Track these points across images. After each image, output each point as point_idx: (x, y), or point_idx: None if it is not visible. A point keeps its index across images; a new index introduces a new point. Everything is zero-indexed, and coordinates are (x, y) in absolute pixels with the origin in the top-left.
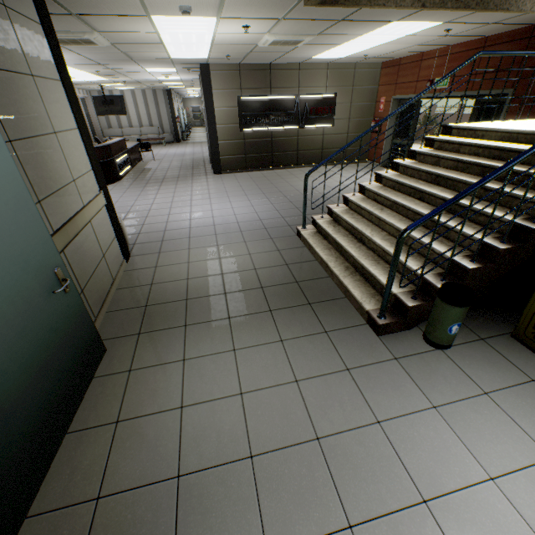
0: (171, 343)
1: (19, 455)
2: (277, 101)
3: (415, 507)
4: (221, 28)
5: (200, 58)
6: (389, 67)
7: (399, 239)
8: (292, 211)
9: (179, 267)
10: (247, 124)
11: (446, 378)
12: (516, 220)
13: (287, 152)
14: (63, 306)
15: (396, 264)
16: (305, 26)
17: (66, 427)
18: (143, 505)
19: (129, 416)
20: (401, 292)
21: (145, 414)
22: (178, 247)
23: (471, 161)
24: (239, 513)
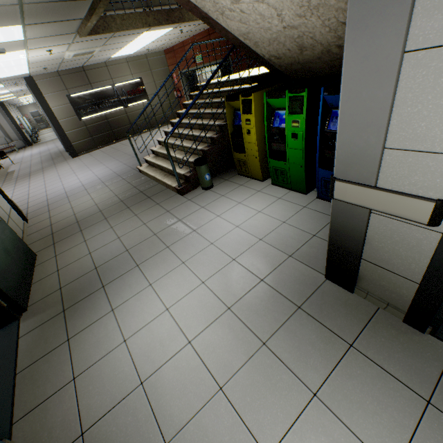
0: (75, 239)
1: (13, 280)
2: (99, 92)
3: (191, 233)
4: (31, 54)
5: (22, 74)
6: (169, 53)
7: (165, 144)
8: (135, 161)
9: (66, 212)
10: (83, 114)
11: (209, 197)
12: (219, 123)
13: (124, 127)
14: (2, 227)
15: (170, 157)
16: (90, 43)
17: (31, 280)
18: (83, 280)
19: (63, 267)
20: (186, 172)
21: (72, 262)
22: (61, 204)
23: (205, 102)
24: (125, 263)
